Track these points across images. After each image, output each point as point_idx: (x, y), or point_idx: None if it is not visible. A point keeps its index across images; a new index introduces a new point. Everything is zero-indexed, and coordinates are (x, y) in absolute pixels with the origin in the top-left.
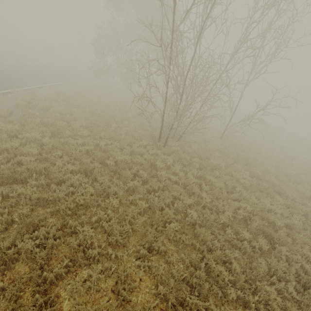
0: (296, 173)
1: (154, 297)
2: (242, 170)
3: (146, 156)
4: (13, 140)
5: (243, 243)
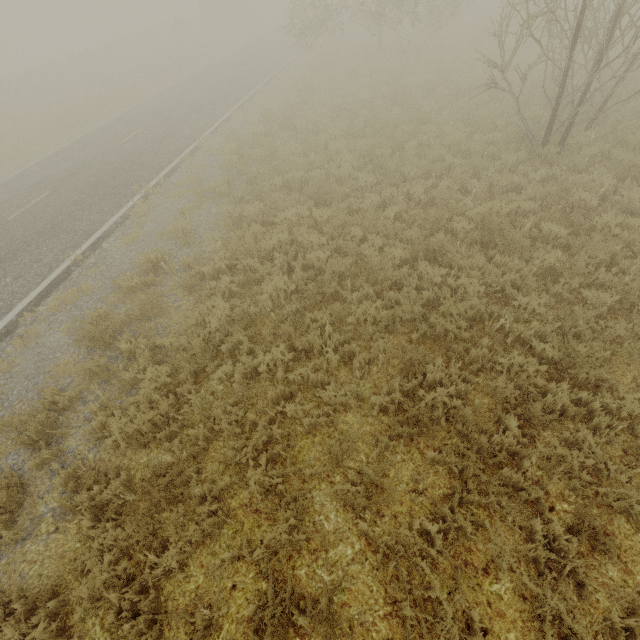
0: None
1: None
2: None
3: (530, 190)
4: (270, 230)
5: None
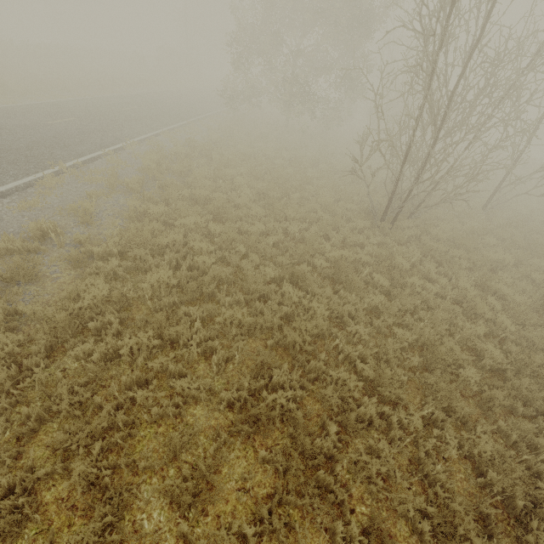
0: None
1: (476, 487)
2: None
3: (370, 248)
4: (169, 229)
5: None
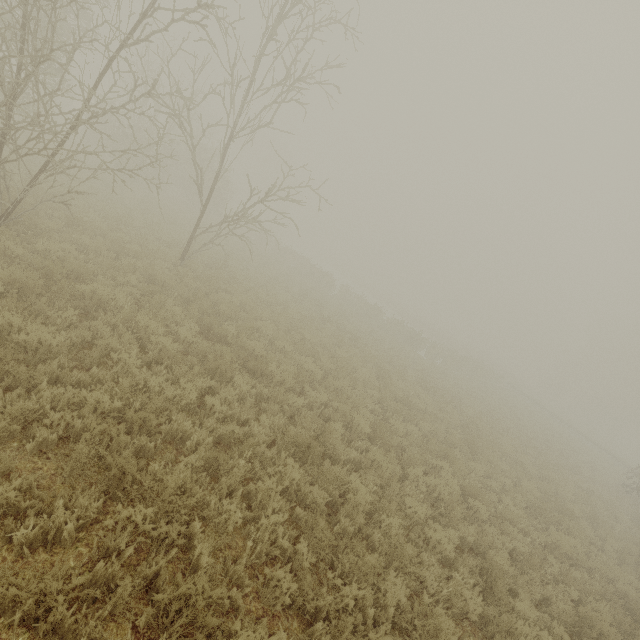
0: (323, 341)
1: None
2: (185, 320)
3: None
4: None
5: None
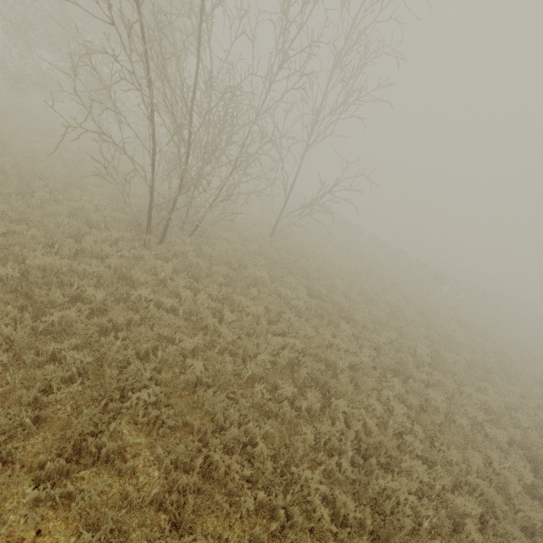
0: (373, 289)
1: None
2: (298, 286)
3: (113, 260)
4: None
5: (282, 405)
